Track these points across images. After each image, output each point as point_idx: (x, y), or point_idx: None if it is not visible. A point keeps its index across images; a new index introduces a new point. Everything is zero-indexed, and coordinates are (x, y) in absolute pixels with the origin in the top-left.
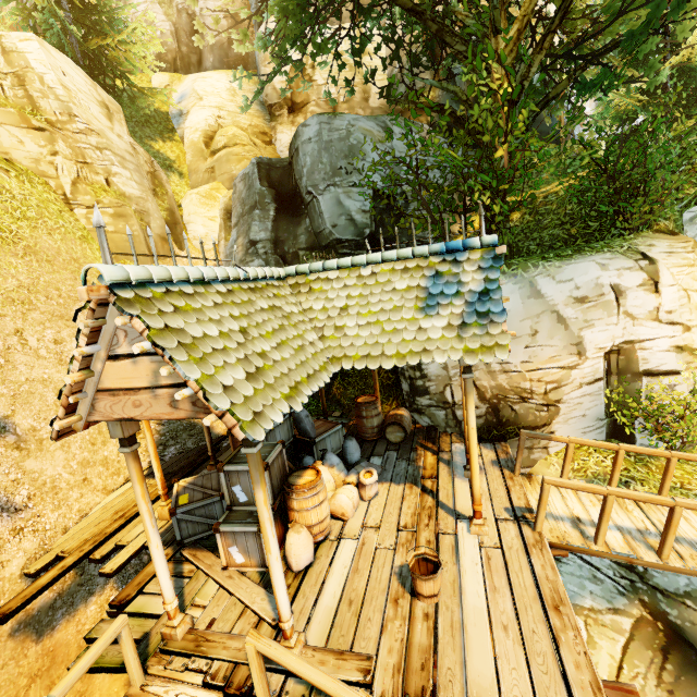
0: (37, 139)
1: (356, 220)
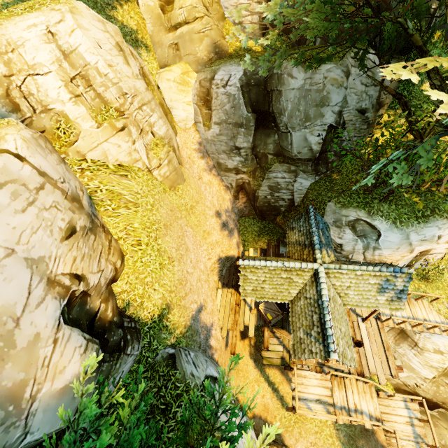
0: (124, 138)
1: (313, 149)
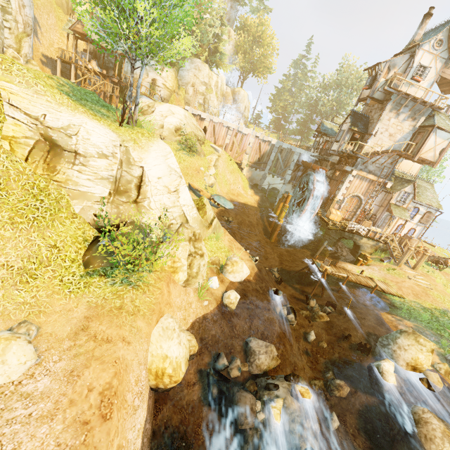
0: None
1: None
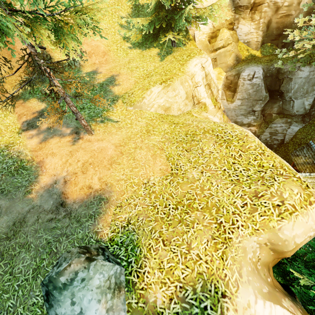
0: (219, 112)
1: (306, 108)
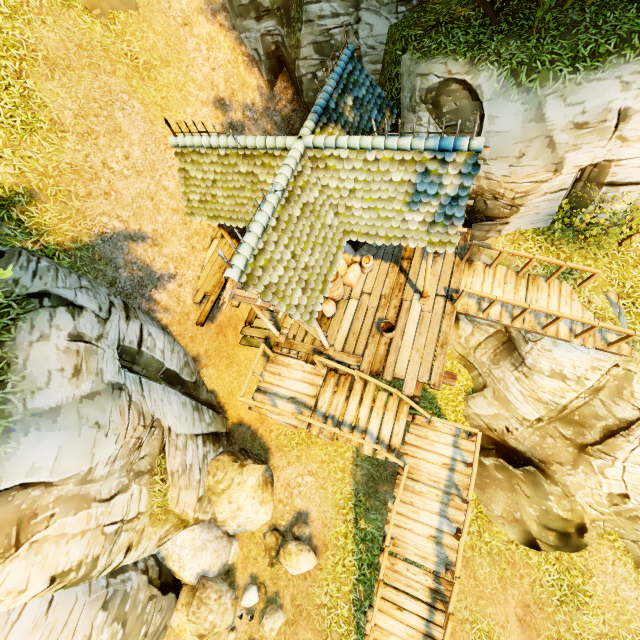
0: None
1: None
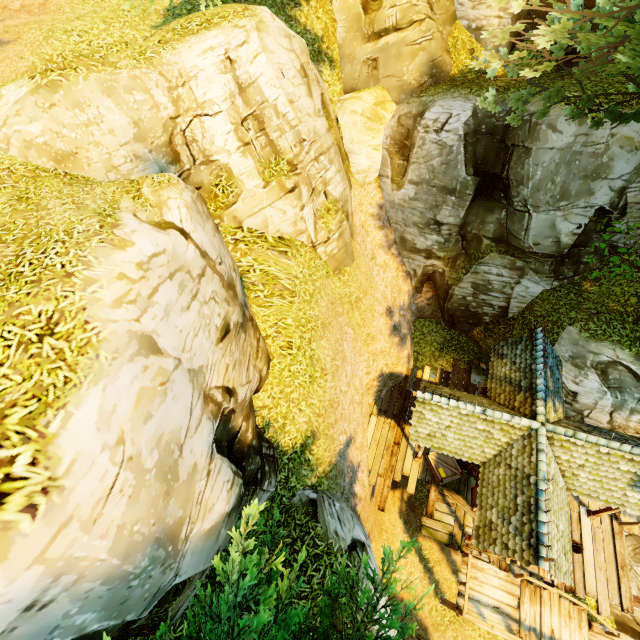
0: (292, 202)
1: (562, 242)
